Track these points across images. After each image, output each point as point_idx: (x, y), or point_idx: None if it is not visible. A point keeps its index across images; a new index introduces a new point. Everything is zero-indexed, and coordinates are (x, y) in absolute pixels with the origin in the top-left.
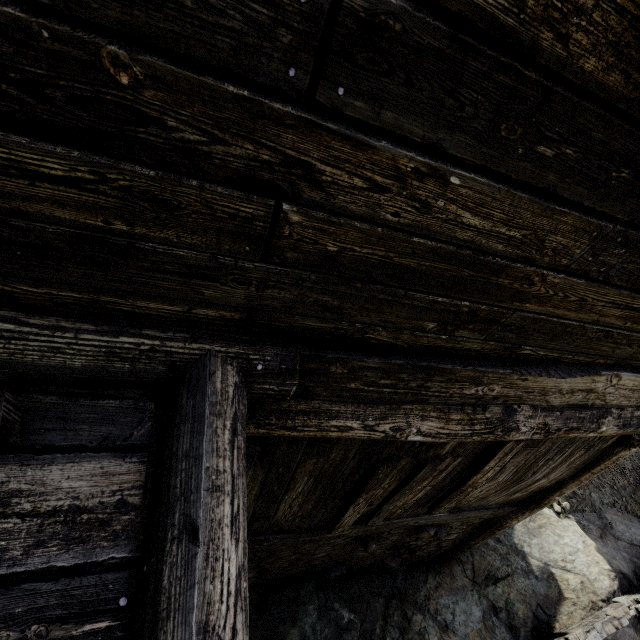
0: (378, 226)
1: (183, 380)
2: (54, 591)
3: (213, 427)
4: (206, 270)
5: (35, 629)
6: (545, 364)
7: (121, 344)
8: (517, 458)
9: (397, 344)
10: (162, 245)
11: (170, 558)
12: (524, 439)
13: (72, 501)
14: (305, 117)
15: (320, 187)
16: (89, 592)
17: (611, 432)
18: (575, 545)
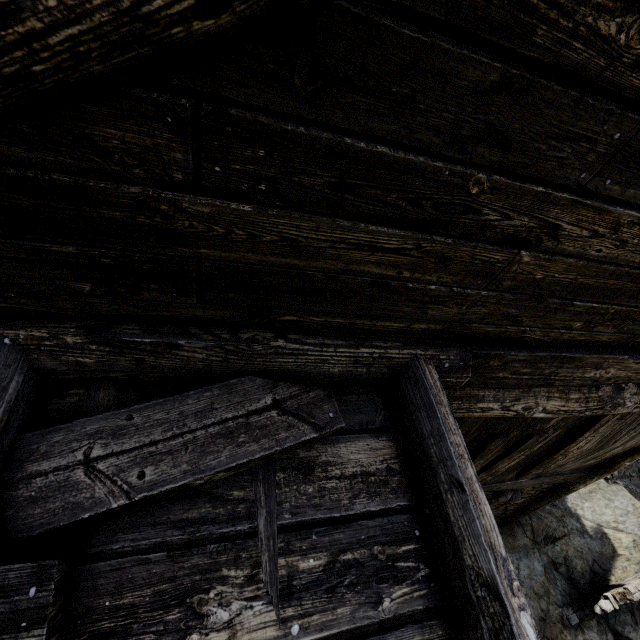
0: (581, 259)
1: (404, 378)
2: (377, 526)
3: (442, 413)
4: (441, 298)
5: (377, 548)
6: None
7: (362, 354)
8: (604, 429)
9: (543, 340)
10: (424, 284)
11: (450, 503)
12: (624, 412)
13: (361, 468)
14: (574, 199)
15: (556, 238)
16: (396, 527)
17: None
18: (625, 508)
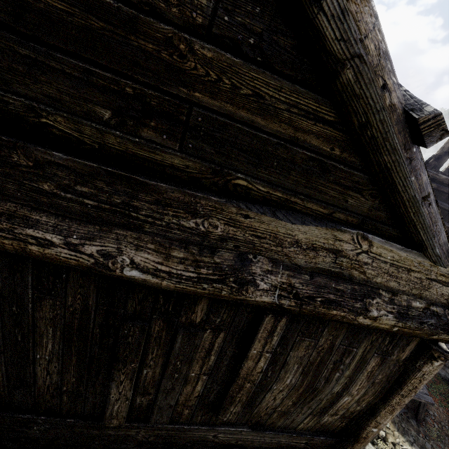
0: None
1: None
2: None
3: None
4: None
5: None
6: (273, 207)
7: None
8: (297, 351)
9: (85, 142)
10: None
11: None
12: (275, 306)
13: None
14: None
15: None
16: None
17: (388, 322)
18: None
